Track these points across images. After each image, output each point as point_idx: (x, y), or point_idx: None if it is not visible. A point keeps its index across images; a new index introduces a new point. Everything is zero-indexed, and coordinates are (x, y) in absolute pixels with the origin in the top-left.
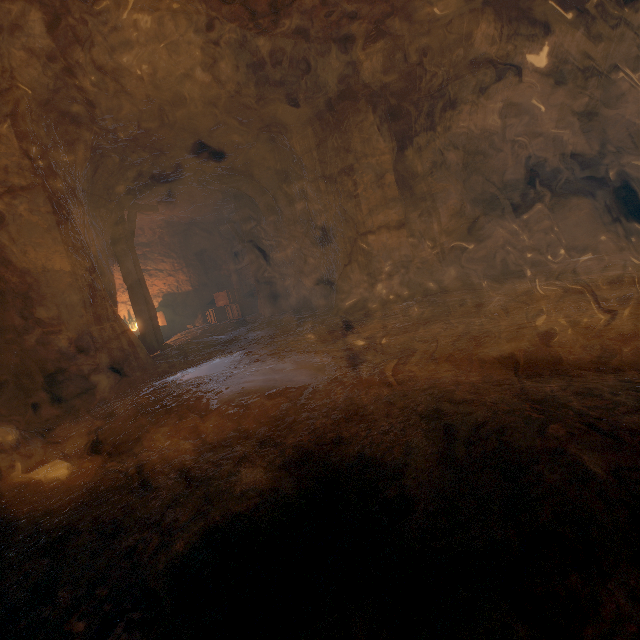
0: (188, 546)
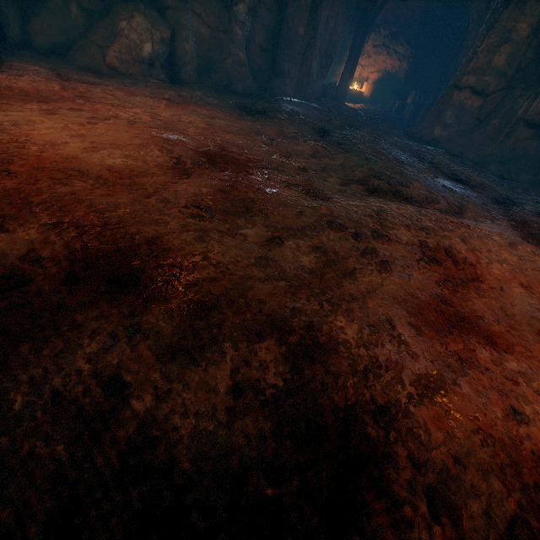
0: (244, 104)
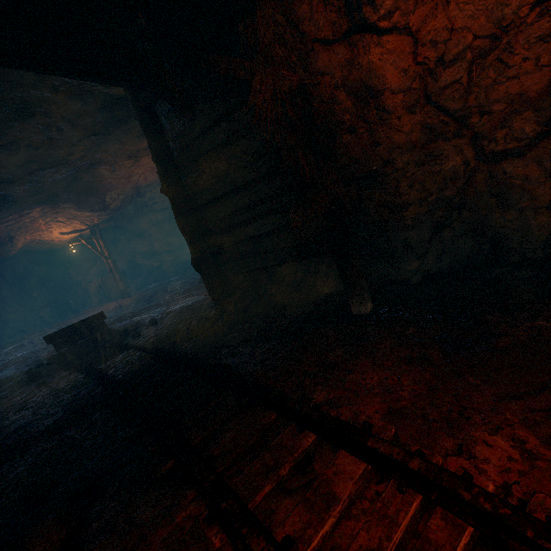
0: None
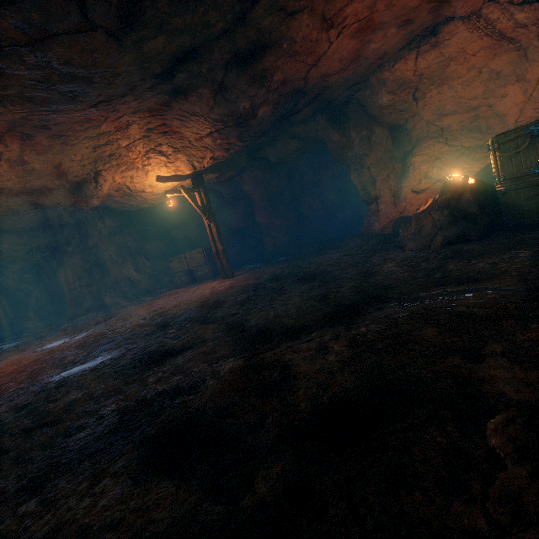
0: None
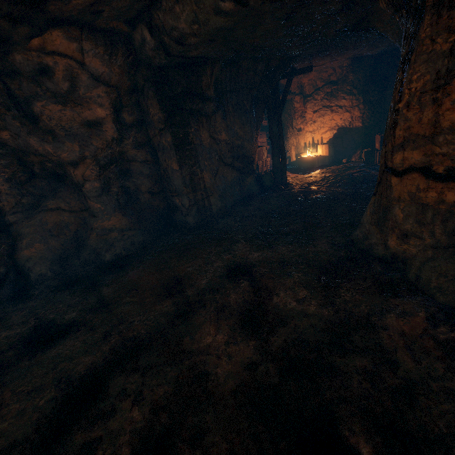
0: (51, 318)
